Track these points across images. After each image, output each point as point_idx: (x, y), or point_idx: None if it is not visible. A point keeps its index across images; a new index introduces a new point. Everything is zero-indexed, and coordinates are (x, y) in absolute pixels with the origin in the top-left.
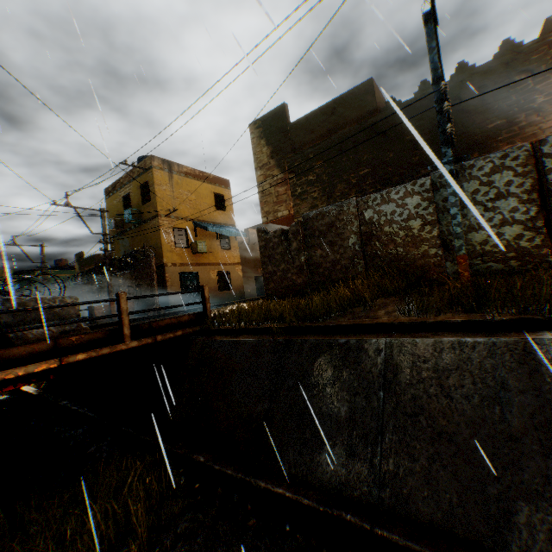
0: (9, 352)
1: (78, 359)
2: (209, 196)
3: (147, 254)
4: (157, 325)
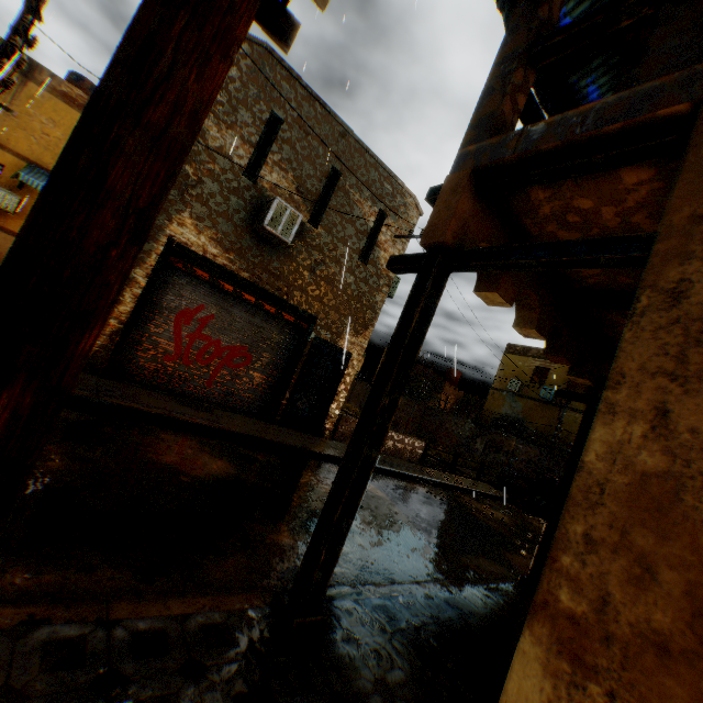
0: None
1: None
2: None
3: None
4: None
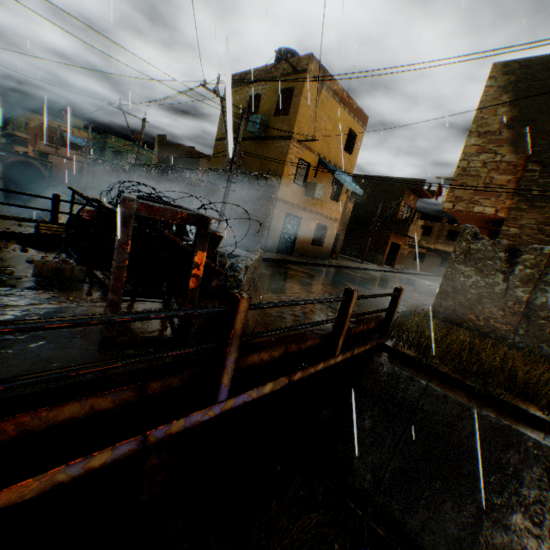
0: (249, 359)
1: (300, 376)
2: (344, 130)
3: (271, 184)
4: (353, 332)
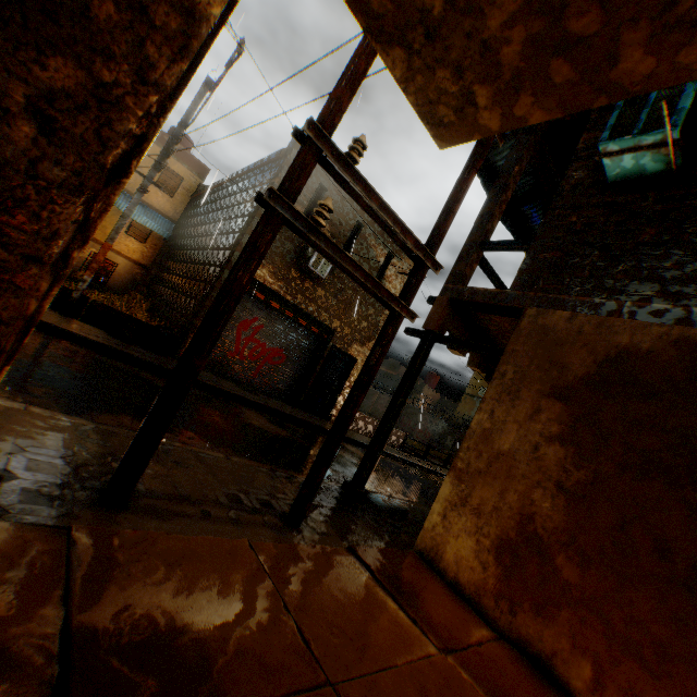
0: None
1: None
2: None
3: None
4: None
